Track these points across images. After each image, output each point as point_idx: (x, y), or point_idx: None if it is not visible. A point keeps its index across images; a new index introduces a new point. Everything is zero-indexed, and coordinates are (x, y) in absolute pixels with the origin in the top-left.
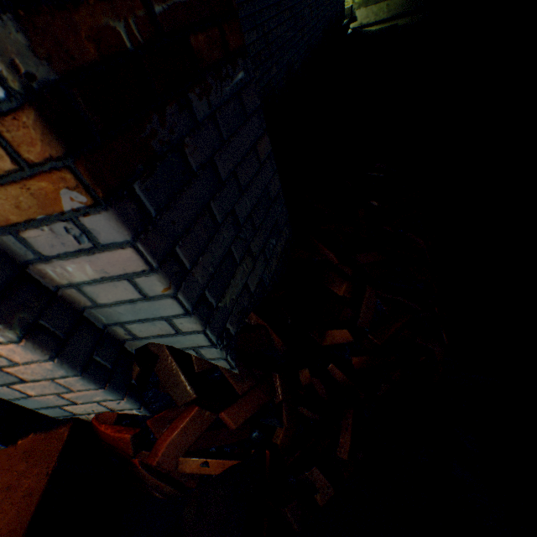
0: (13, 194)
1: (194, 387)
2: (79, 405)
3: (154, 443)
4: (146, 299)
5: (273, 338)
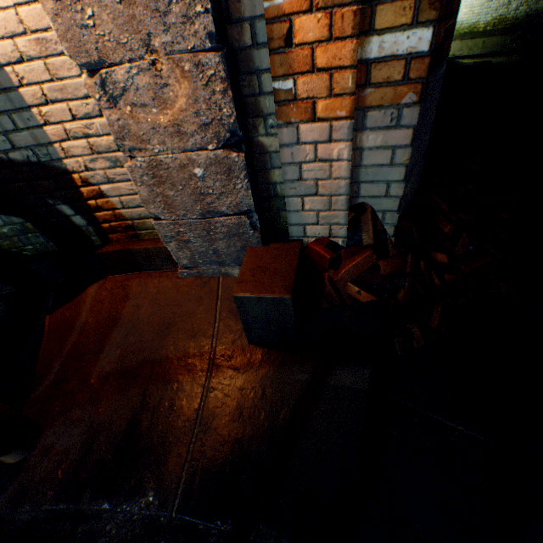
0: (386, 92)
1: (373, 237)
2: (316, 226)
3: (338, 267)
4: (390, 165)
5: (413, 231)
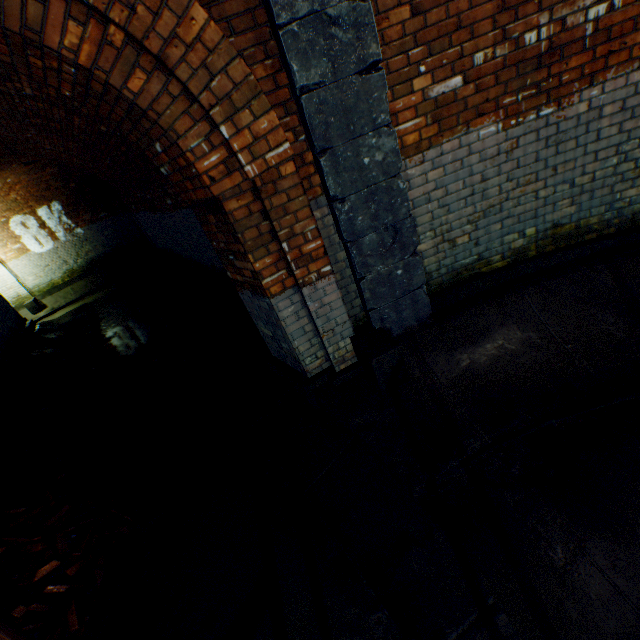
0: None
1: None
2: None
3: None
4: None
5: None
